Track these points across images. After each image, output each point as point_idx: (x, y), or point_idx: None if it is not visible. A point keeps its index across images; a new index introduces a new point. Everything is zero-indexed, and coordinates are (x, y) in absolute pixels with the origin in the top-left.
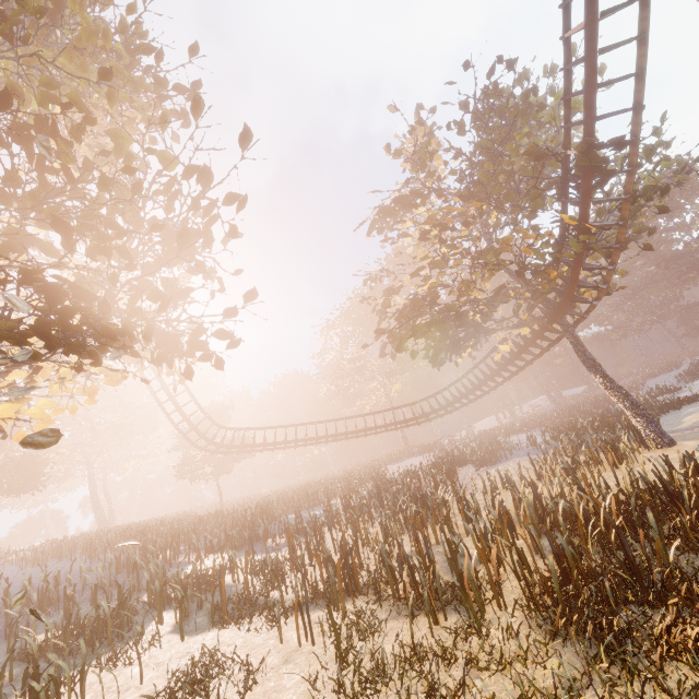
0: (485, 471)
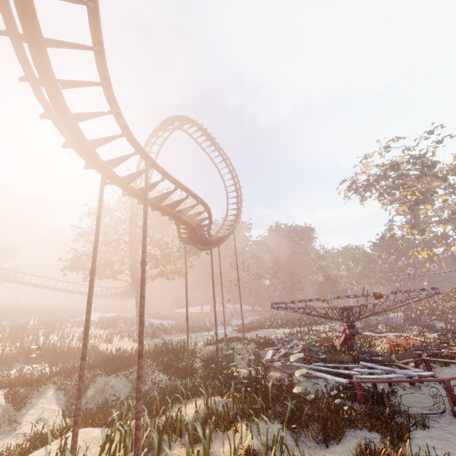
0: (91, 330)
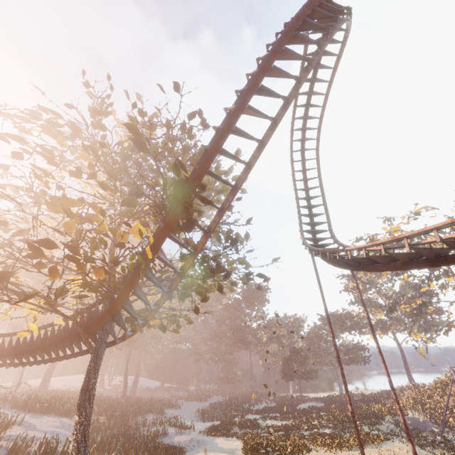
0: None
